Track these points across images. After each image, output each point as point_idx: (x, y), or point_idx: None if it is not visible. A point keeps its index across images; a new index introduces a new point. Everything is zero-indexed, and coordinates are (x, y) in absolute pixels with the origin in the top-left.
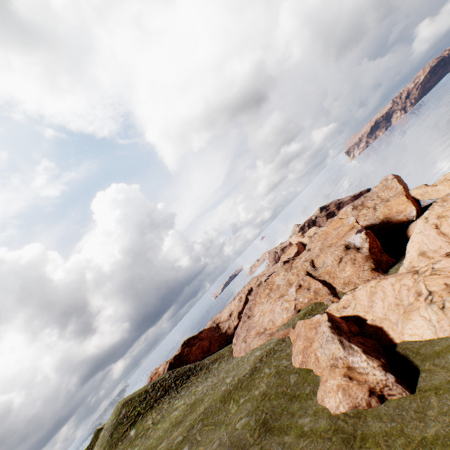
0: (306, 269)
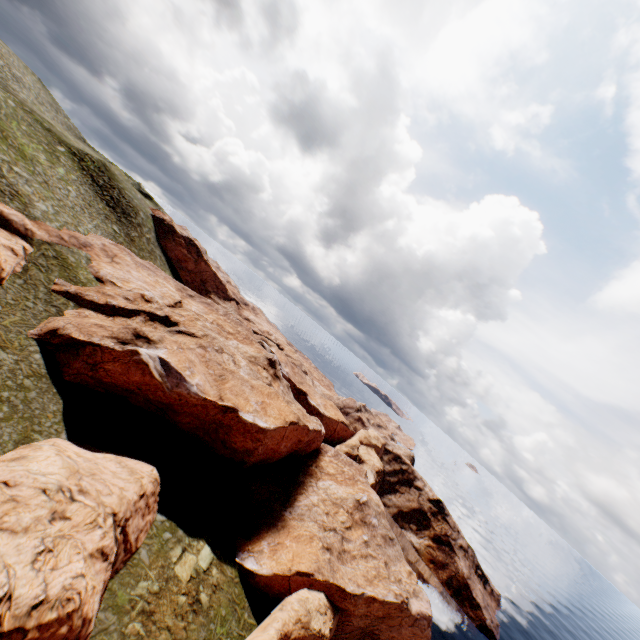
0: (184, 326)
